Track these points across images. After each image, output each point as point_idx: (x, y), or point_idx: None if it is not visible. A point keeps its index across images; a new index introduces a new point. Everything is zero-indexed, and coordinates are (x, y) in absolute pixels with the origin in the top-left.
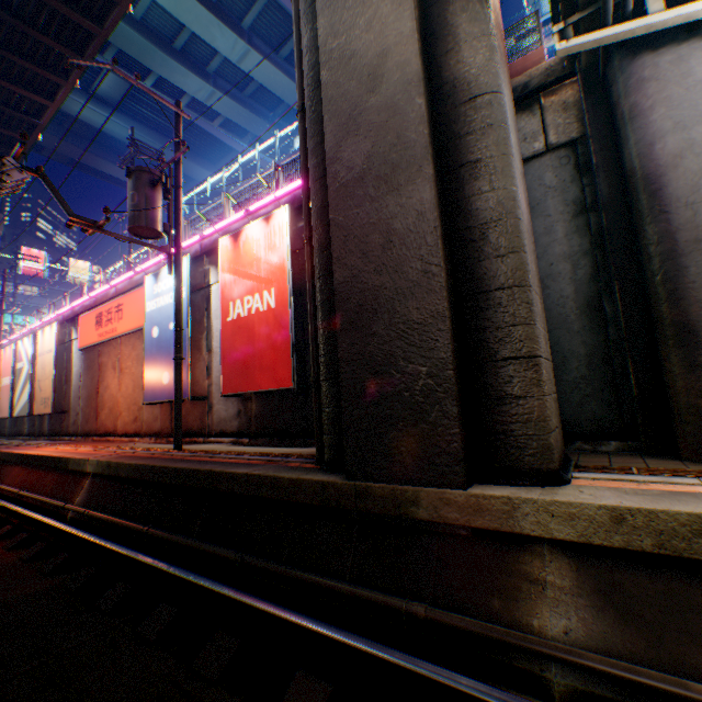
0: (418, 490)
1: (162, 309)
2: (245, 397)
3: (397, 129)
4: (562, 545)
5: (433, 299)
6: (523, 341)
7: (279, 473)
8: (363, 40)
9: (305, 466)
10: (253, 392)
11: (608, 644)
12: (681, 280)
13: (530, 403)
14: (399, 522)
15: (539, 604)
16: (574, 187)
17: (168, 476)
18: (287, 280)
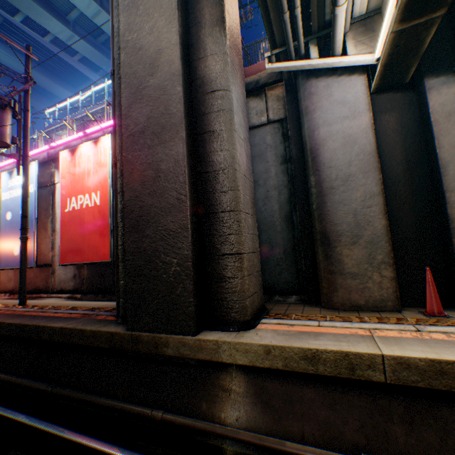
0: (169, 337)
1: (15, 199)
2: (79, 265)
3: (166, 104)
4: (242, 367)
5: (182, 217)
6: (234, 244)
7: (85, 326)
8: (148, 39)
9: (107, 319)
10: (83, 263)
11: (256, 424)
12: (324, 209)
13: (236, 281)
14: (158, 357)
15: (226, 404)
16: (281, 146)
17: (5, 329)
18: (109, 186)
